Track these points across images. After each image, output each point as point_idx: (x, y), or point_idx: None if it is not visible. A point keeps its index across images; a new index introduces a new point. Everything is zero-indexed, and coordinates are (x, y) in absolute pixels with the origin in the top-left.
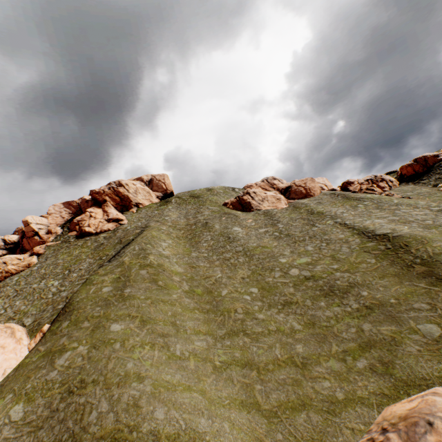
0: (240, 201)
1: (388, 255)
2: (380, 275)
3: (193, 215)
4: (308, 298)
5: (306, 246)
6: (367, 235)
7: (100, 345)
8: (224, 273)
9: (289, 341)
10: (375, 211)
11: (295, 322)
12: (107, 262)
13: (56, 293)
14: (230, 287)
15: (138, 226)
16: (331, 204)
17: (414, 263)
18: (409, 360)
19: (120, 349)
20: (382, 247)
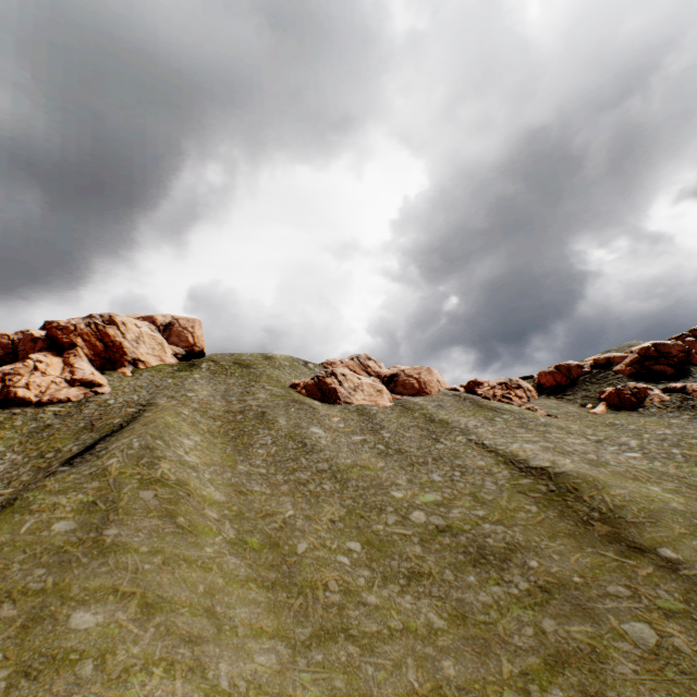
0: (321, 384)
1: (553, 501)
2: (550, 533)
3: (238, 395)
4: (447, 567)
5: (431, 473)
6: (519, 466)
7: (42, 668)
8: (298, 509)
9: (428, 652)
10: (520, 430)
11: (433, 612)
12: (65, 465)
13: None
14: (311, 537)
15: (132, 400)
16: (457, 411)
17: (591, 517)
18: (626, 691)
19: (94, 679)
20: (543, 488)
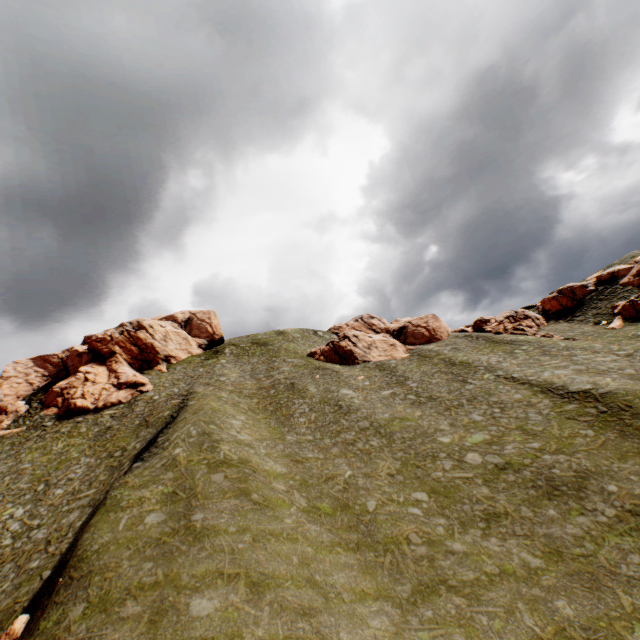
0: (336, 349)
1: (608, 421)
2: (617, 454)
3: (264, 372)
4: (522, 504)
5: (470, 414)
6: (558, 393)
7: None
8: (355, 469)
9: (536, 594)
10: (544, 358)
11: (524, 552)
12: (137, 461)
13: (22, 533)
14: (377, 494)
15: (174, 393)
16: (474, 350)
17: None
18: None
19: None
20: (593, 410)
